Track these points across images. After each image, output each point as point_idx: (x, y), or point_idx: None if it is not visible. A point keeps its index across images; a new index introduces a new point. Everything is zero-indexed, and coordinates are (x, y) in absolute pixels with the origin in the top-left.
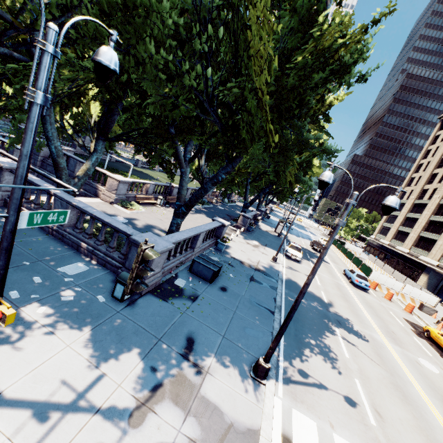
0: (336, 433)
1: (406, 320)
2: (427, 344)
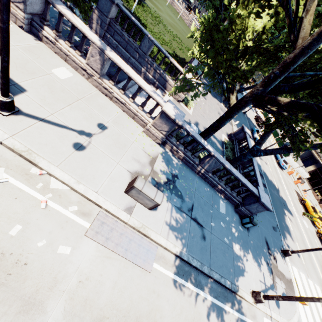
0: (300, 271)
1: (295, 191)
2: (302, 208)
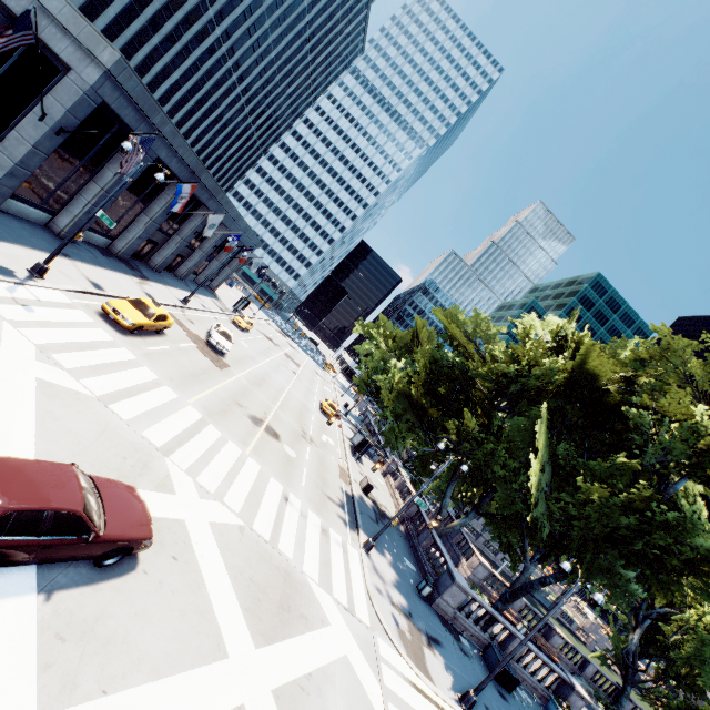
0: None
1: None
2: None
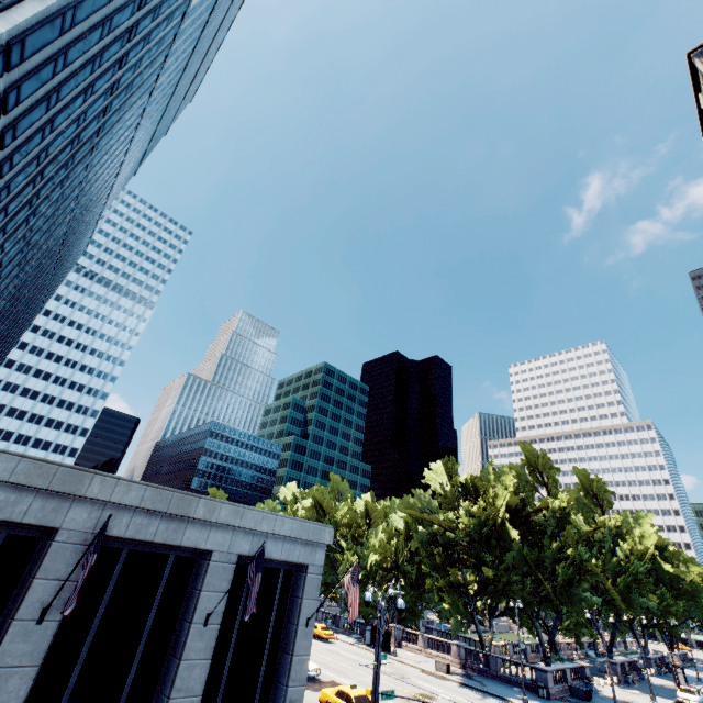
0: None
1: None
2: None
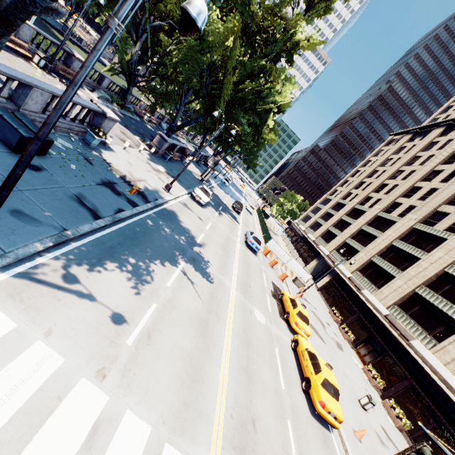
0: (44, 341)
1: (273, 284)
2: (275, 303)
